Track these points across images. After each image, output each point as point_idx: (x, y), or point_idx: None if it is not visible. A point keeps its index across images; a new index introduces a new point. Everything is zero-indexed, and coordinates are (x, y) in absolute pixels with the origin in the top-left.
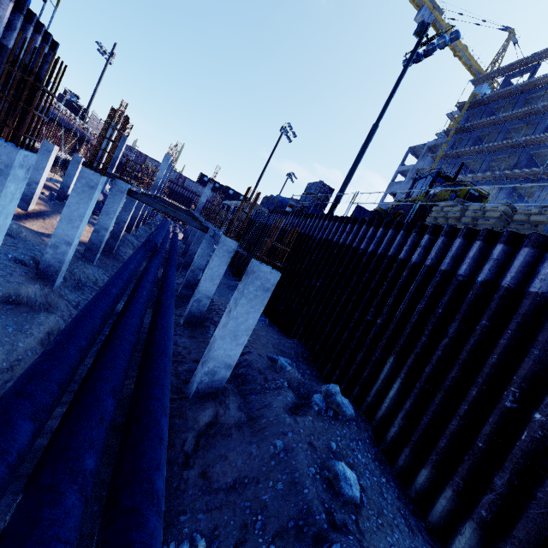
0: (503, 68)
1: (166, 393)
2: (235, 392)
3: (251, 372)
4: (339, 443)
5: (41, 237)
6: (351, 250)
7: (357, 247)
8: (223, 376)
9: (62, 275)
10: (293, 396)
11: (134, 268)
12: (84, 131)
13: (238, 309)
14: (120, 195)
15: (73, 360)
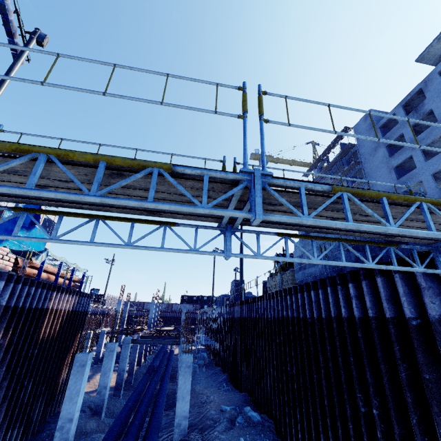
0: (313, 165)
1: (154, 439)
2: (197, 436)
3: (208, 422)
4: (247, 438)
5: (89, 394)
6: (246, 320)
7: (247, 317)
8: (185, 425)
9: (105, 409)
10: (227, 424)
11: (141, 387)
12: (104, 309)
13: (180, 382)
14: (127, 345)
15: (114, 436)
